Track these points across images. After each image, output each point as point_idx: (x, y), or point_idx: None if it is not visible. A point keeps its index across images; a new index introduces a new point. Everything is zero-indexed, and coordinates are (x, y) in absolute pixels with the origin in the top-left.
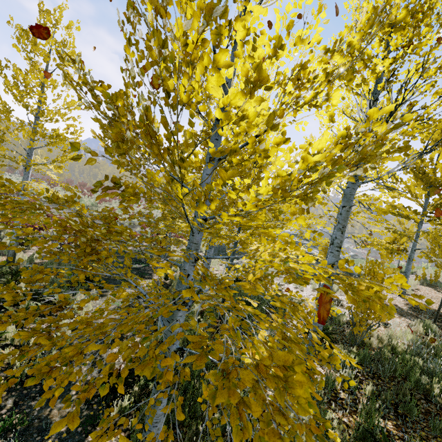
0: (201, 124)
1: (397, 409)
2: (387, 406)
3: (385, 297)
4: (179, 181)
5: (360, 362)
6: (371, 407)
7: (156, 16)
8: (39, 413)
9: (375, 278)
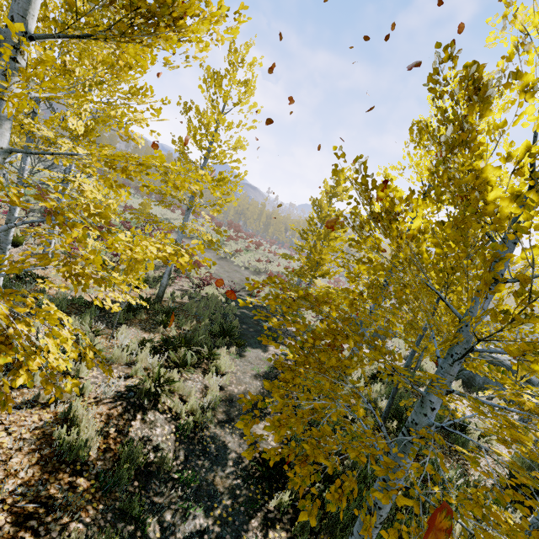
0: (379, 174)
1: None
2: None
3: None
4: (444, 298)
5: None
6: None
7: (490, 131)
8: (205, 475)
9: None
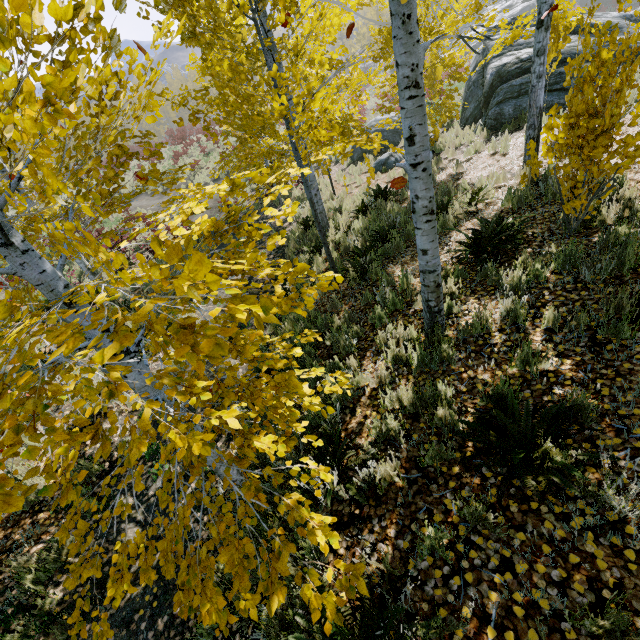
0: None
1: (597, 334)
2: (579, 334)
3: (192, 323)
4: None
5: (558, 268)
6: (528, 353)
7: None
8: None
9: (591, 85)
